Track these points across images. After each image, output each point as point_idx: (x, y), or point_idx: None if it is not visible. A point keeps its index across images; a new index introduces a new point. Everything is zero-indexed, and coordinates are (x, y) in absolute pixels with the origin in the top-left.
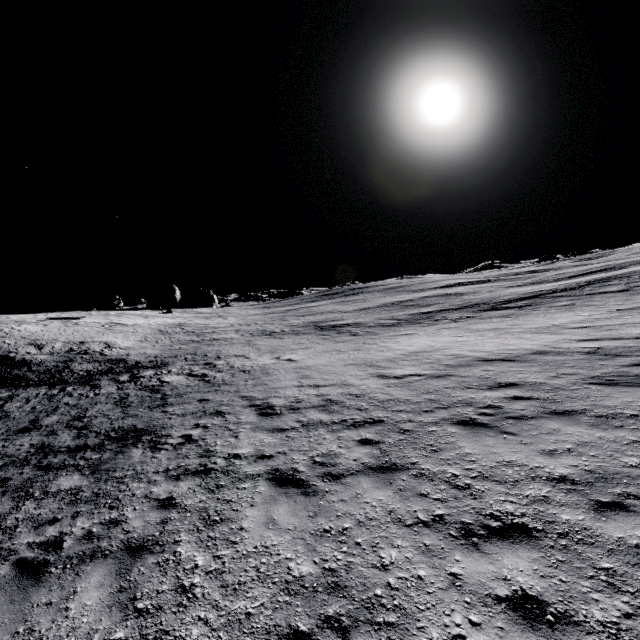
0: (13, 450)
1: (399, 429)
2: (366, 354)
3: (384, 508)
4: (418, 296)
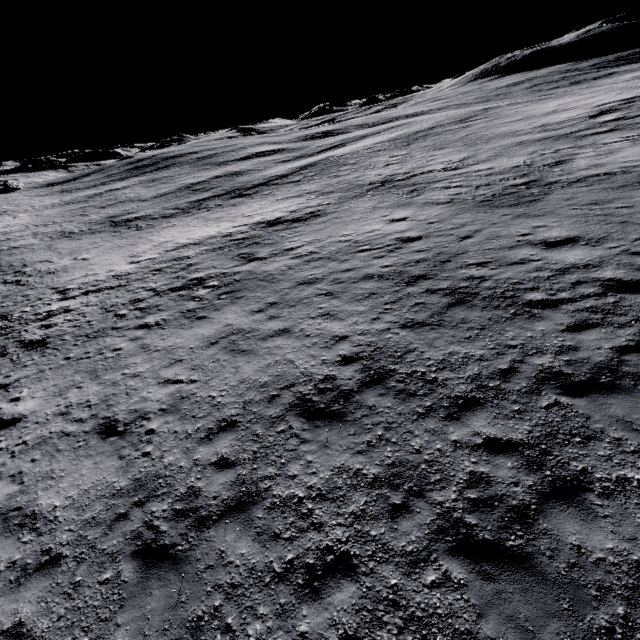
0: None
1: (120, 286)
2: (135, 248)
3: (100, 307)
4: (211, 176)
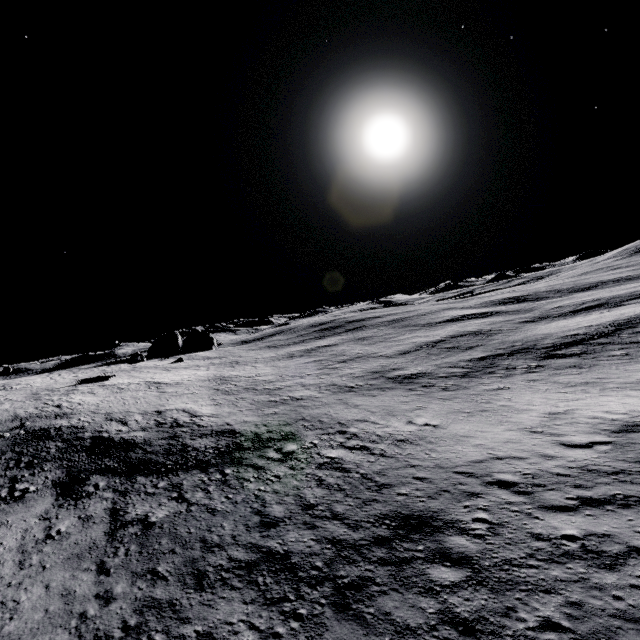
0: (304, 547)
1: None
2: (502, 416)
3: None
4: (443, 335)
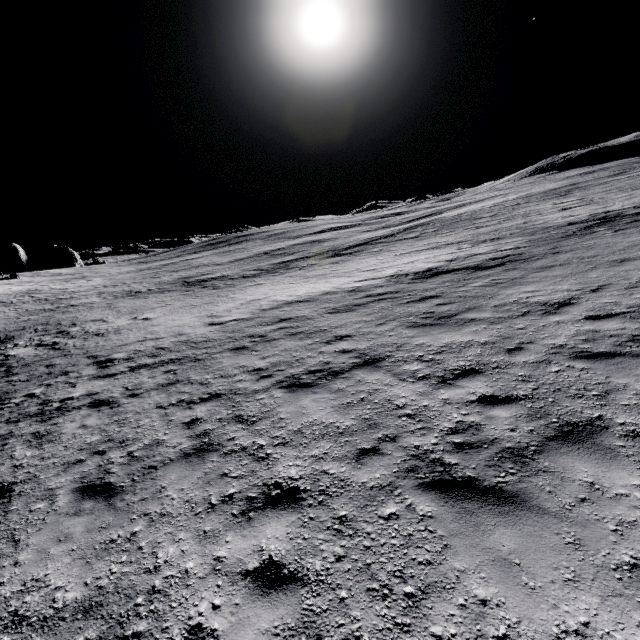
0: None
1: (195, 360)
2: (213, 306)
3: (156, 403)
4: (290, 244)
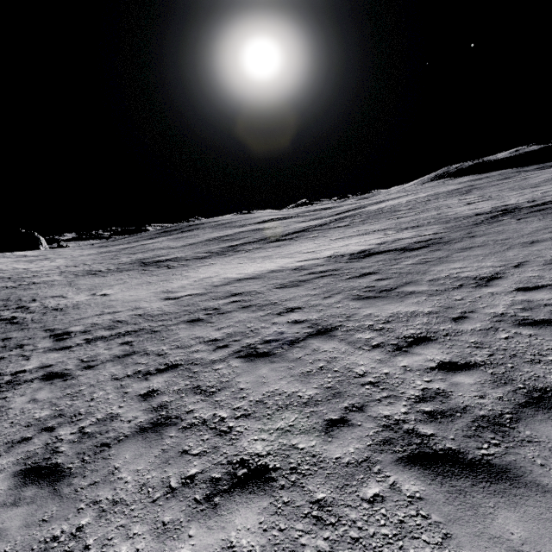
0: None
1: (152, 331)
2: (168, 283)
3: (111, 375)
4: (236, 231)
